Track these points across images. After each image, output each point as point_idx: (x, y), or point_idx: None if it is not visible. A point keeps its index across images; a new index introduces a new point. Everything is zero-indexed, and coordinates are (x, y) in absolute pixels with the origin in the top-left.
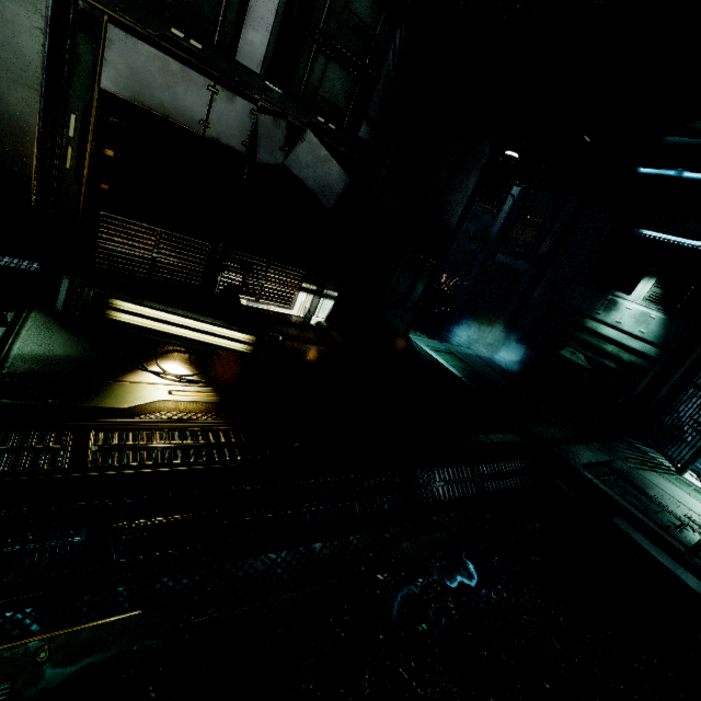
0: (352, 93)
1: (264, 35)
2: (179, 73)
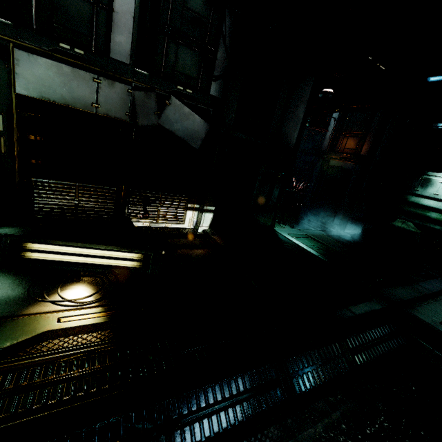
0: (199, 65)
1: (127, 36)
2: (70, 74)
